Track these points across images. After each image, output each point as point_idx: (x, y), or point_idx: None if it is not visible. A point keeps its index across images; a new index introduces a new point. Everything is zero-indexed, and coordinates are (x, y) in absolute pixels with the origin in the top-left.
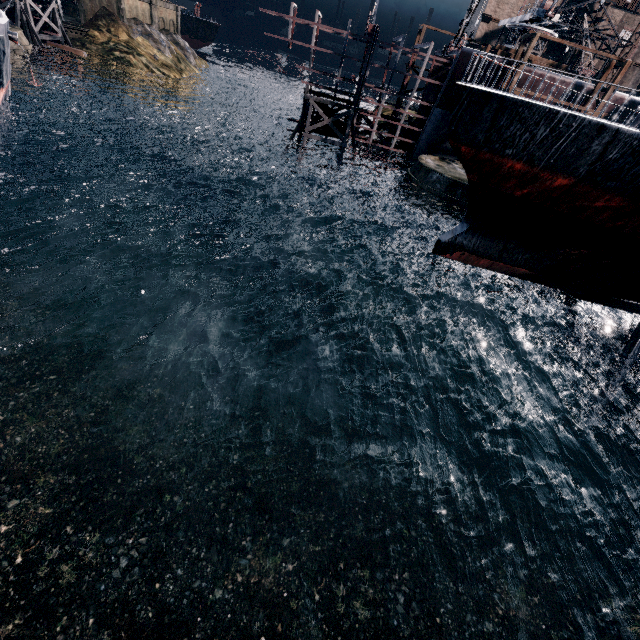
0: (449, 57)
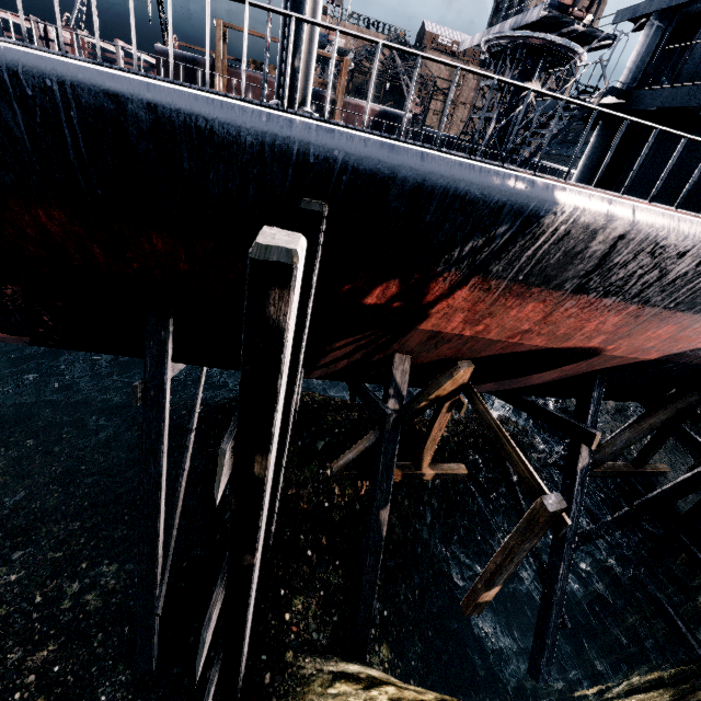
0: None
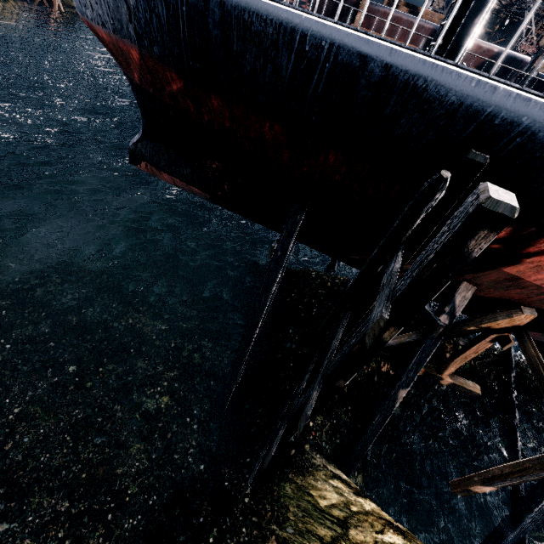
0: None
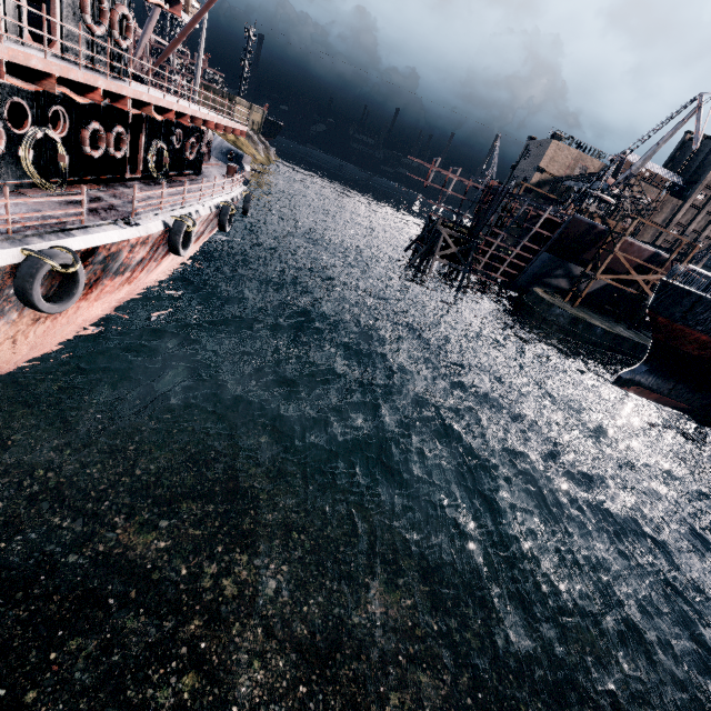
0: (552, 214)
